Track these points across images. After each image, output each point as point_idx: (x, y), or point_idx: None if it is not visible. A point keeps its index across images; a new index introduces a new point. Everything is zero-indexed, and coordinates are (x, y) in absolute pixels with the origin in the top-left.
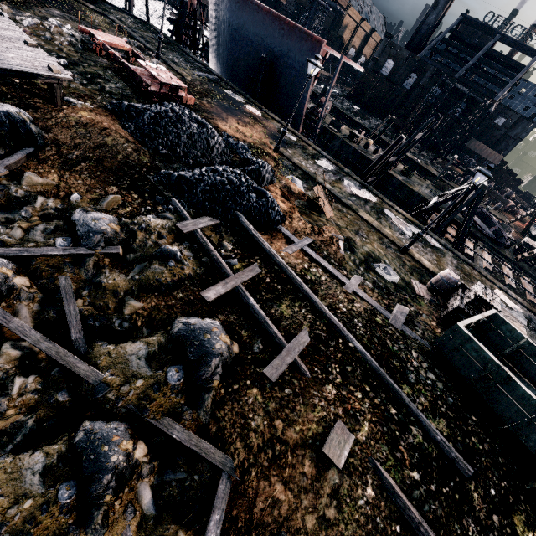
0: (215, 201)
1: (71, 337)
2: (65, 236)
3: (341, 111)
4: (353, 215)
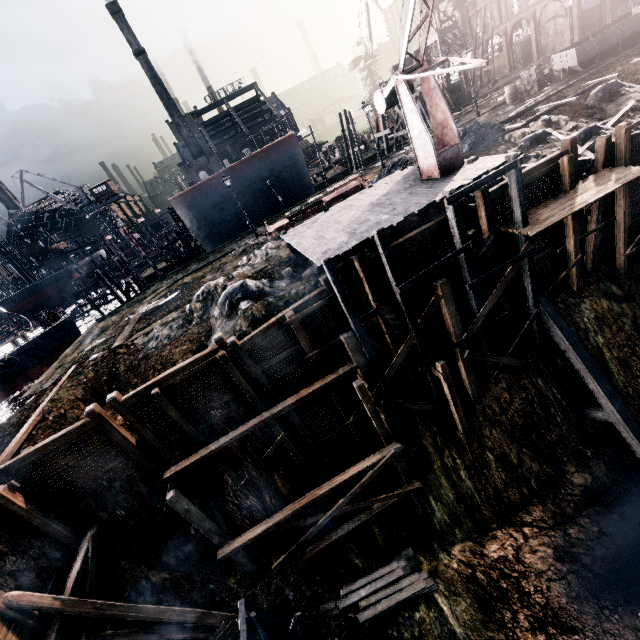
0: (493, 127)
1: (610, 120)
2: (544, 141)
3: None
4: None
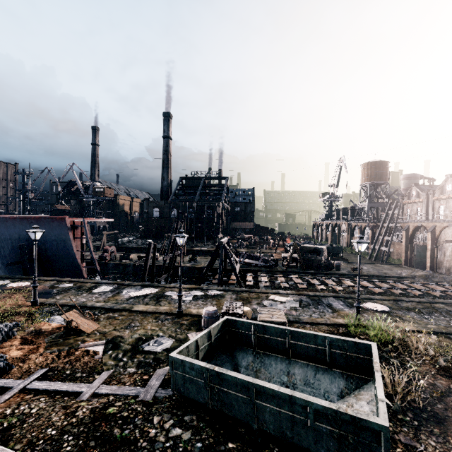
0: None
1: None
2: None
3: (137, 247)
4: (126, 314)
